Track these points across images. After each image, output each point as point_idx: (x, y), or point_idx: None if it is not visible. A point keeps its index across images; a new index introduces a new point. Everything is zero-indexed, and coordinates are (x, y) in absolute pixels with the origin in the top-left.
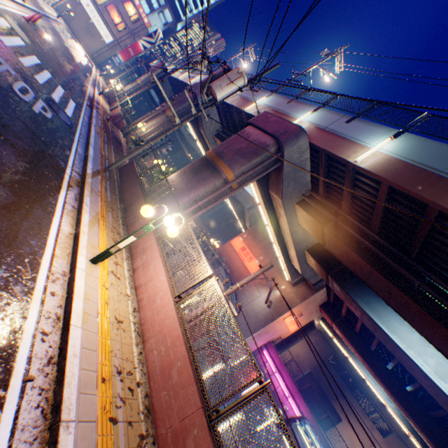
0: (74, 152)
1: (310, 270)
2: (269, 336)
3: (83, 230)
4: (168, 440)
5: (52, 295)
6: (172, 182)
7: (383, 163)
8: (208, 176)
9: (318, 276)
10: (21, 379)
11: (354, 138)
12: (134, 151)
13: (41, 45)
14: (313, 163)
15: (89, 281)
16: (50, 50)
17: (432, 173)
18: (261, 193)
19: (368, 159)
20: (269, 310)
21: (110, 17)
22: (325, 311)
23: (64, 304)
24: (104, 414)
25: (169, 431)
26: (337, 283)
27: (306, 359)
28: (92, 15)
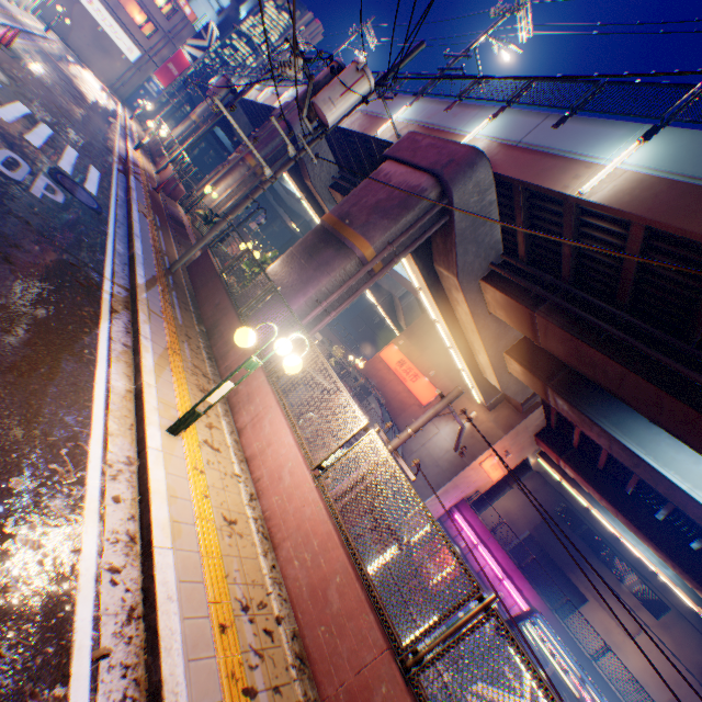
0: (111, 253)
1: (514, 383)
2: (461, 491)
3: (147, 382)
4: None
5: (116, 502)
6: (275, 276)
7: (630, 189)
8: (331, 258)
9: (528, 391)
10: (88, 659)
11: (572, 152)
12: (206, 235)
13: (27, 82)
14: (504, 207)
15: (171, 465)
16: (42, 88)
17: None
18: (421, 271)
19: (602, 186)
20: (455, 453)
21: (129, 16)
22: (544, 443)
23: (138, 512)
24: (233, 686)
25: (341, 691)
26: (563, 399)
27: (520, 517)
28: (100, 18)
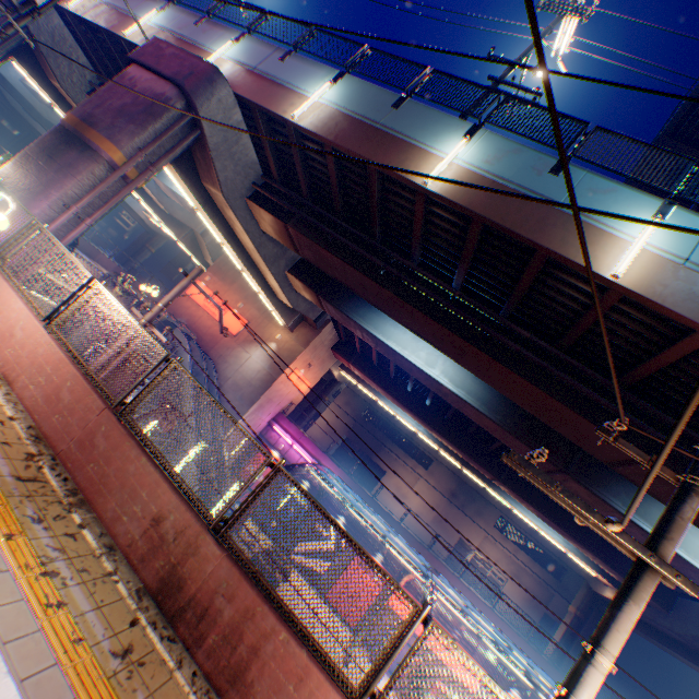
0: None
1: (304, 301)
2: (277, 406)
3: None
4: (74, 451)
5: None
6: (8, 179)
7: (324, 118)
8: (76, 160)
9: (318, 309)
10: None
11: (292, 84)
12: None
13: None
14: (255, 131)
15: None
16: None
17: (371, 126)
18: (191, 189)
19: (308, 115)
20: (266, 372)
21: None
22: (339, 354)
23: None
24: None
25: (73, 444)
26: (330, 304)
27: (339, 426)
28: None
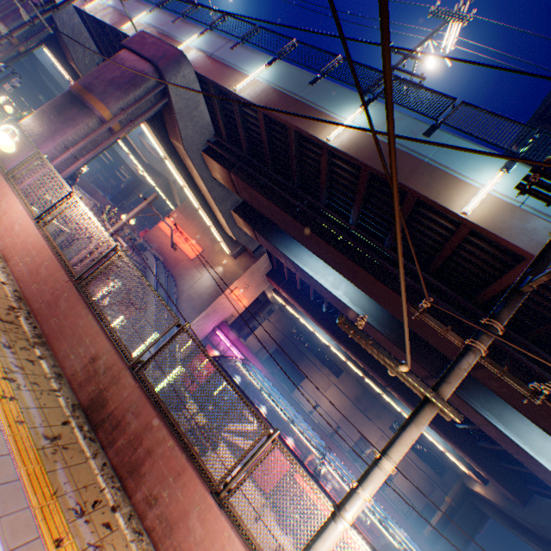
0: None
1: (245, 235)
2: (221, 316)
3: None
4: (44, 309)
5: None
6: (28, 127)
7: (258, 91)
8: (77, 115)
9: (256, 242)
10: None
11: (237, 66)
12: None
13: None
14: (211, 101)
15: None
16: None
17: (292, 98)
18: (161, 142)
19: (247, 88)
20: (214, 288)
21: None
22: (271, 279)
23: None
24: None
25: (44, 304)
26: (262, 237)
27: (271, 338)
28: None
